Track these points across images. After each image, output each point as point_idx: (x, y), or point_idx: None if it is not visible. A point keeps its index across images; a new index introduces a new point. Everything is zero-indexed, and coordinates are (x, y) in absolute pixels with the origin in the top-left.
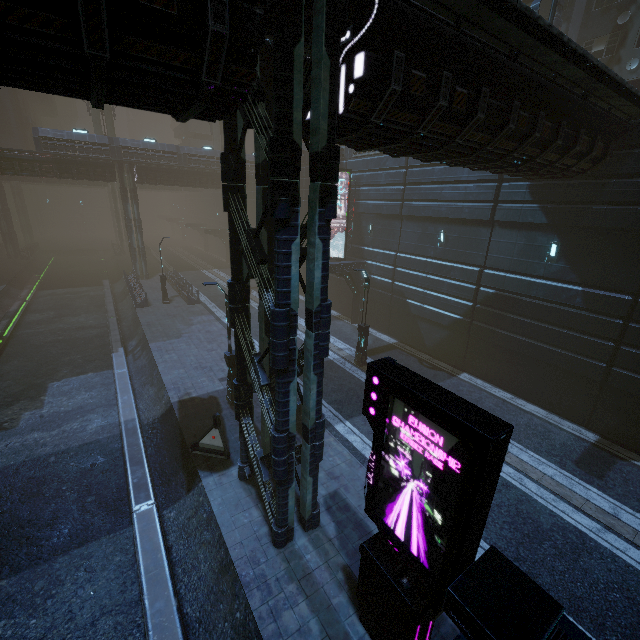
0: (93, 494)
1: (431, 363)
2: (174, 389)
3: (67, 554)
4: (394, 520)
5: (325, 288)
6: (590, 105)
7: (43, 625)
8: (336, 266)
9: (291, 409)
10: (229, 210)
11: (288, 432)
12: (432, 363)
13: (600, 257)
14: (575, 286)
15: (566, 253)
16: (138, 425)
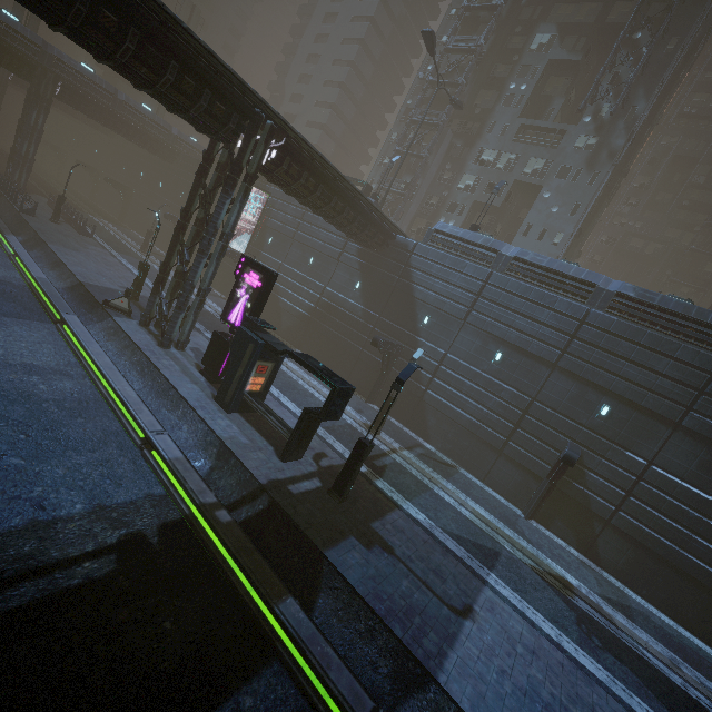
0: (16, 303)
1: (280, 339)
2: (81, 276)
3: (8, 318)
4: (232, 316)
5: (234, 226)
6: (373, 216)
7: (5, 333)
8: (236, 254)
9: (199, 272)
10: (199, 175)
11: (193, 283)
12: (281, 340)
13: (374, 294)
14: (361, 306)
15: (363, 288)
16: (51, 283)
